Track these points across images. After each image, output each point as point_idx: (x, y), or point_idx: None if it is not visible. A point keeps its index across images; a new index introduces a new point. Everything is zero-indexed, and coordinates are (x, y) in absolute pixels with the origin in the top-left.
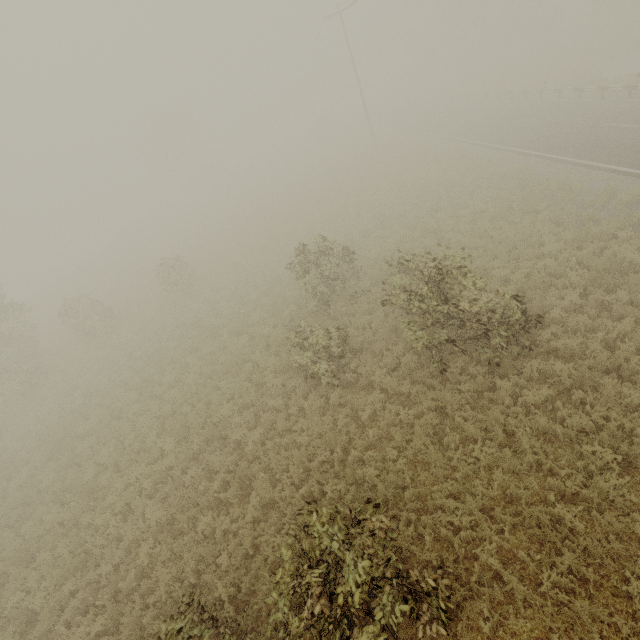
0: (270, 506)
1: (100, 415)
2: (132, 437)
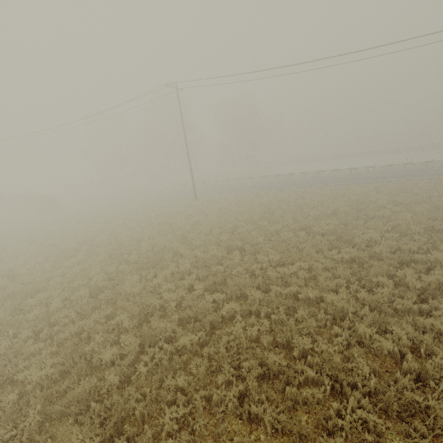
0: None
1: None
2: None
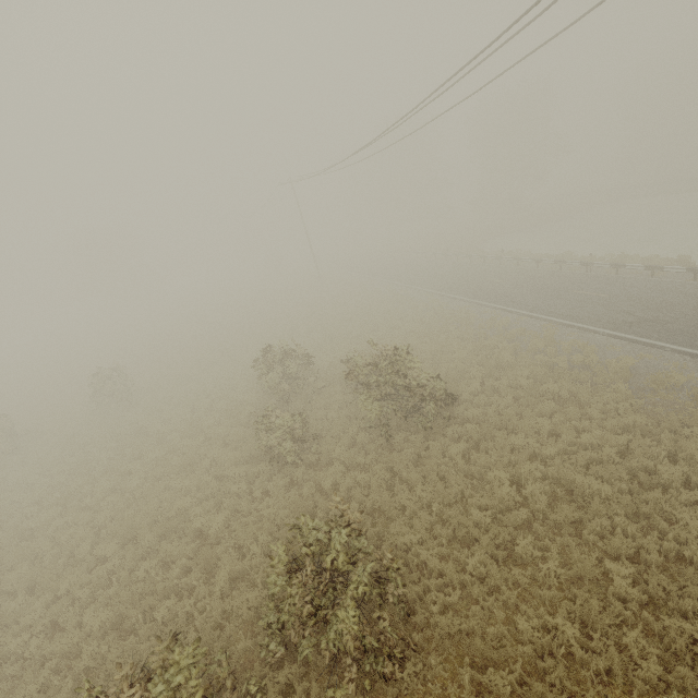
0: (238, 580)
1: (4, 537)
2: (55, 553)
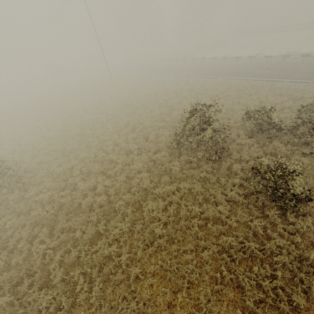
0: None
1: None
2: None
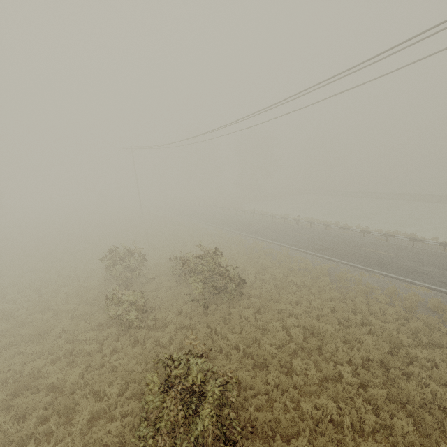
0: (95, 420)
1: None
2: None
